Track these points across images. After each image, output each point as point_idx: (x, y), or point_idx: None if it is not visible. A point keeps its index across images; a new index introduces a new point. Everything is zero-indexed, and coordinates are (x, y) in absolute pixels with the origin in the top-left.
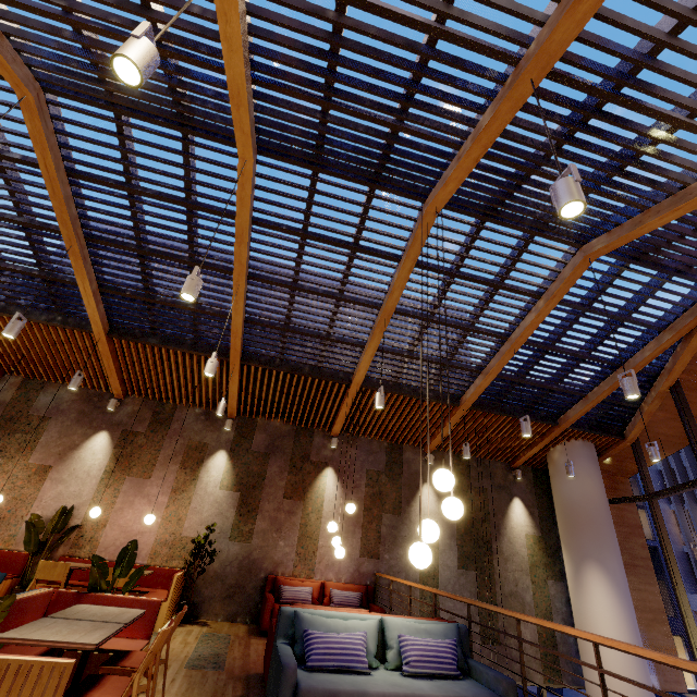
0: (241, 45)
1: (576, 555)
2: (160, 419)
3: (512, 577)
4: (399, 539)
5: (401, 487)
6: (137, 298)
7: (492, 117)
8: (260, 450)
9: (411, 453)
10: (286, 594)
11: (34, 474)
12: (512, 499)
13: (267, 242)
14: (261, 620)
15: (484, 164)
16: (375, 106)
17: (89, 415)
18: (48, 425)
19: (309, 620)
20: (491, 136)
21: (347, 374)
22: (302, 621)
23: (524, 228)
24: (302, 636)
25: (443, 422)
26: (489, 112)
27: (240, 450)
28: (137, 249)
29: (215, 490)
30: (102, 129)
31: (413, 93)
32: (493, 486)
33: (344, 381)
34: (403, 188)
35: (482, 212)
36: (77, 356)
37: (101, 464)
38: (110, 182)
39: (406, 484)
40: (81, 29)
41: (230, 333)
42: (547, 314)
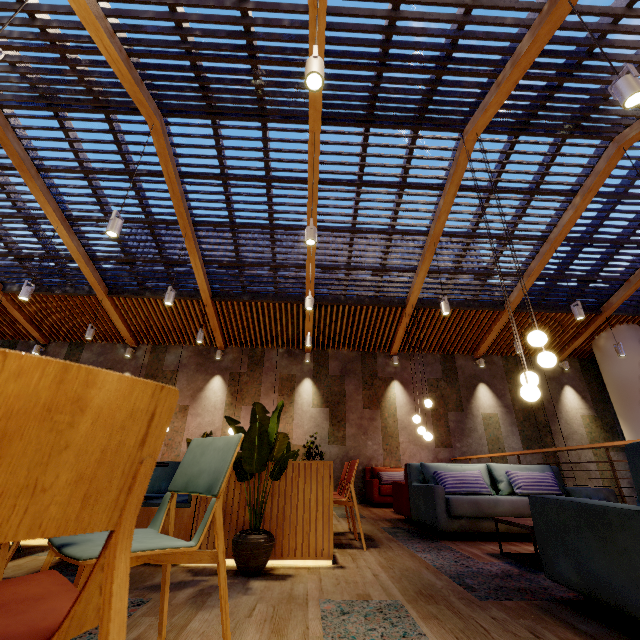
0: (324, 40)
1: (636, 425)
2: (255, 361)
3: (574, 452)
4: (466, 431)
5: (459, 389)
6: (232, 265)
7: (532, 42)
8: (336, 374)
9: (462, 360)
10: (385, 477)
11: (178, 412)
12: (563, 387)
13: (330, 197)
14: (372, 495)
15: (518, 85)
16: (424, 59)
17: (204, 365)
18: (178, 376)
19: (434, 467)
20: (530, 59)
21: (401, 298)
22: (429, 468)
23: (556, 133)
24: (432, 477)
25: (490, 327)
26: (527, 39)
27: (320, 376)
28: (231, 225)
29: (309, 409)
30: (203, 135)
31: (456, 40)
32: (543, 378)
33: (400, 305)
34: (443, 124)
35: (516, 129)
36: (190, 321)
37: (222, 399)
38: (210, 176)
39: (463, 386)
40: (196, 62)
41: (303, 281)
42: (584, 208)
